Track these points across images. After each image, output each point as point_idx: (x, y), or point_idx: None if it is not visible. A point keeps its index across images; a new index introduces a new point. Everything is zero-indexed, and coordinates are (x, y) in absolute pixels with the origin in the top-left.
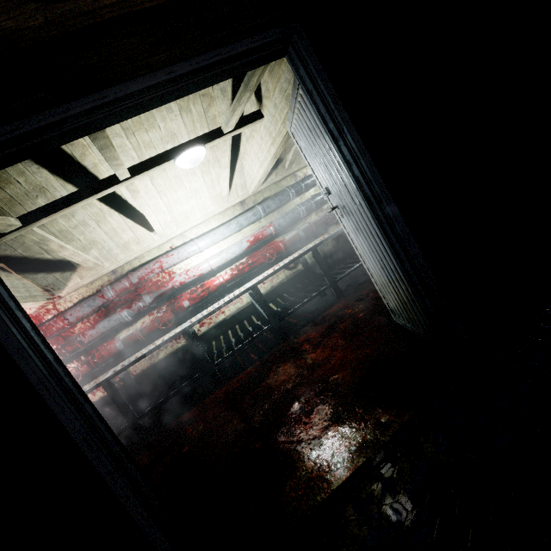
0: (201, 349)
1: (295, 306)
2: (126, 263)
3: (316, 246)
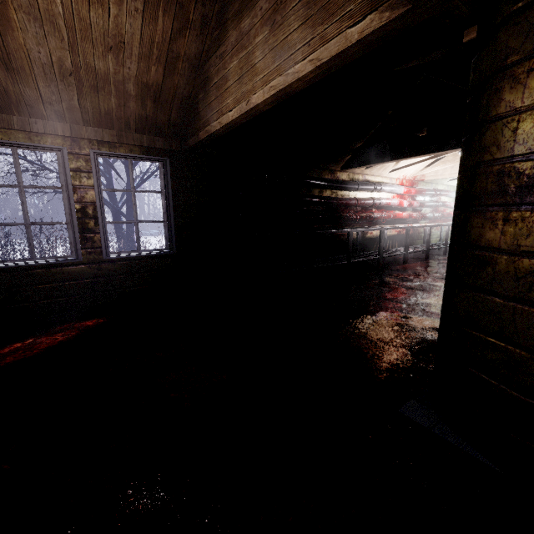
0: None
1: None
2: (435, 184)
3: None
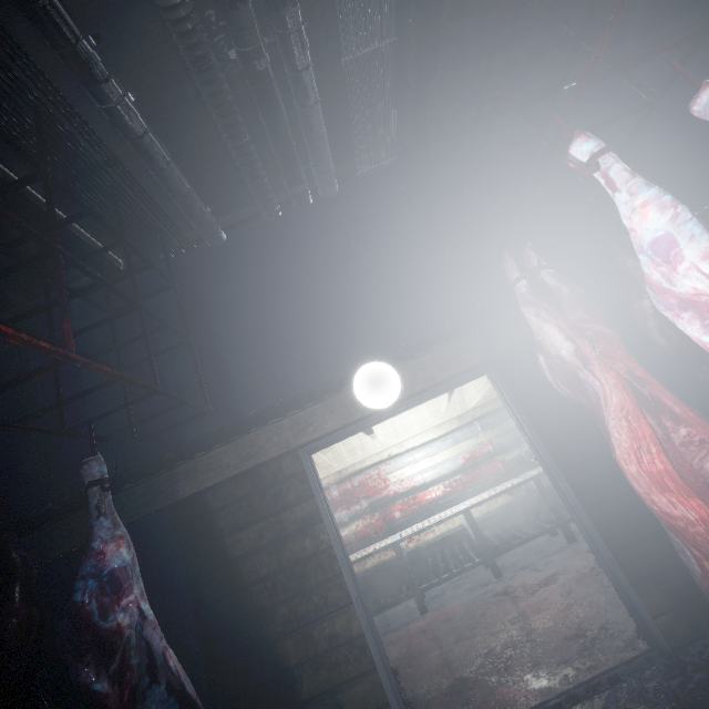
0: (408, 566)
1: (513, 542)
2: (350, 466)
3: (539, 475)
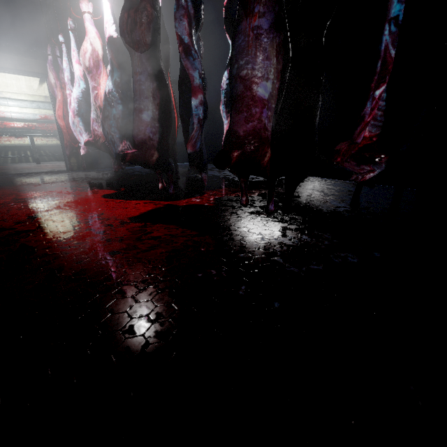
0: None
1: (51, 155)
2: None
3: None
